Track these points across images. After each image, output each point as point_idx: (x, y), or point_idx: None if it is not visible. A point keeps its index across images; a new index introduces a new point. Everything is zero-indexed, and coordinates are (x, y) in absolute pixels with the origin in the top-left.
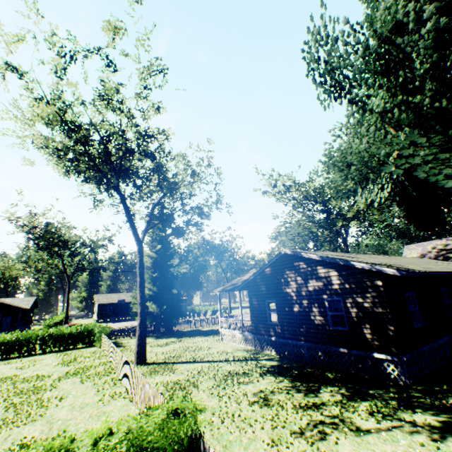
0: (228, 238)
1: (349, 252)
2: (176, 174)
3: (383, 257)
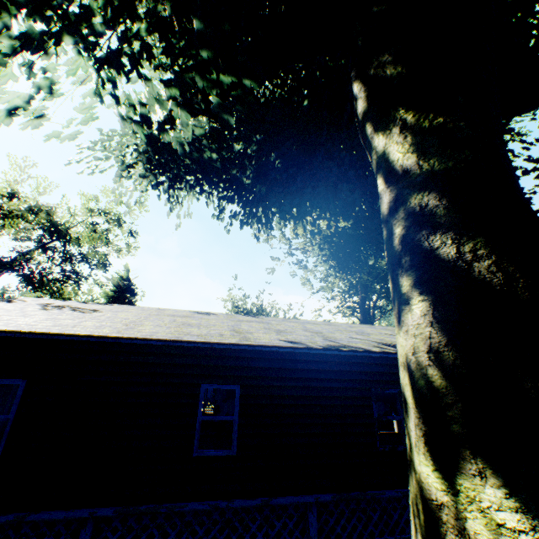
0: (261, 304)
1: (365, 322)
2: (72, 216)
3: (252, 319)
